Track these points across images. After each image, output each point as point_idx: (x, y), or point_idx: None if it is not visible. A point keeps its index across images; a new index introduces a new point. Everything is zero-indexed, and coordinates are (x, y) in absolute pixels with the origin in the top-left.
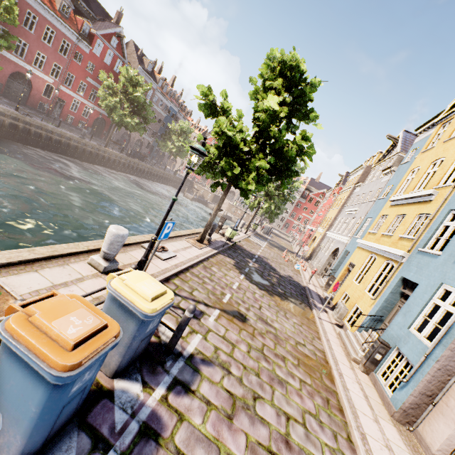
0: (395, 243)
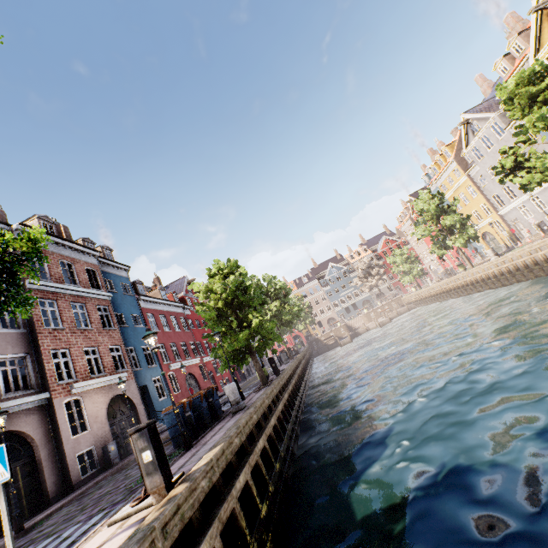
0: None
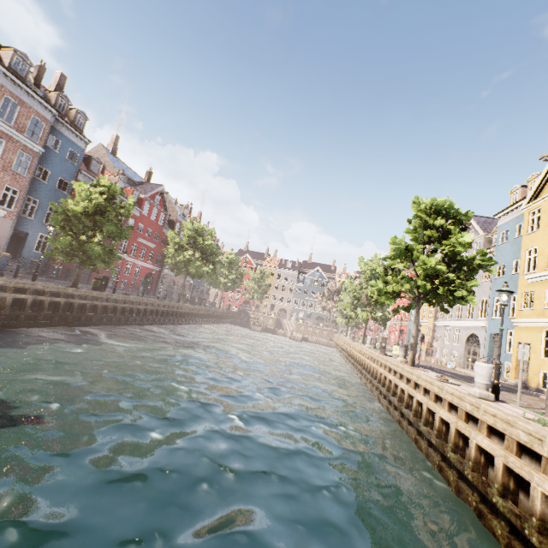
0: None
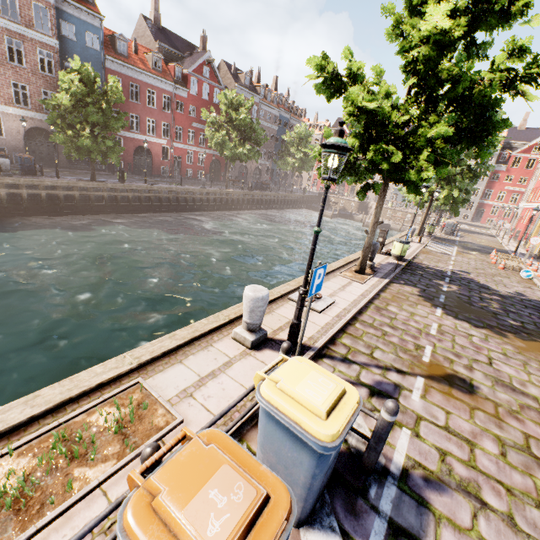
0: None
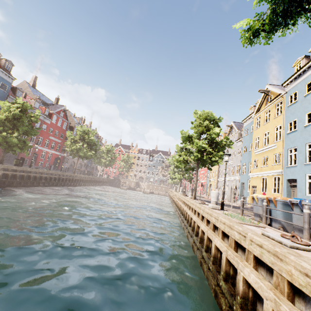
0: (272, 168)
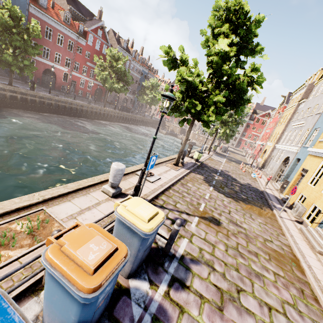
0: None
